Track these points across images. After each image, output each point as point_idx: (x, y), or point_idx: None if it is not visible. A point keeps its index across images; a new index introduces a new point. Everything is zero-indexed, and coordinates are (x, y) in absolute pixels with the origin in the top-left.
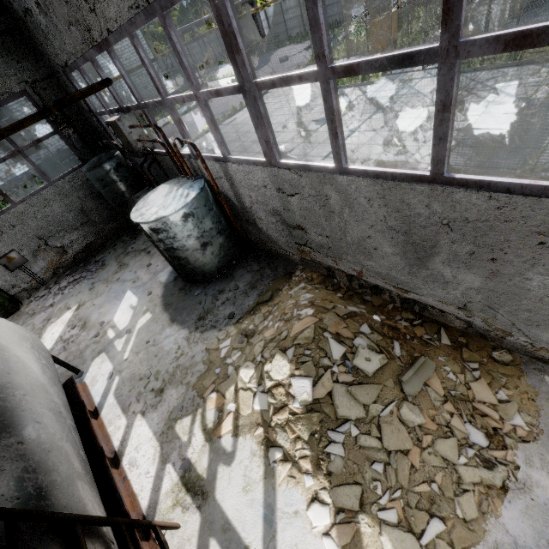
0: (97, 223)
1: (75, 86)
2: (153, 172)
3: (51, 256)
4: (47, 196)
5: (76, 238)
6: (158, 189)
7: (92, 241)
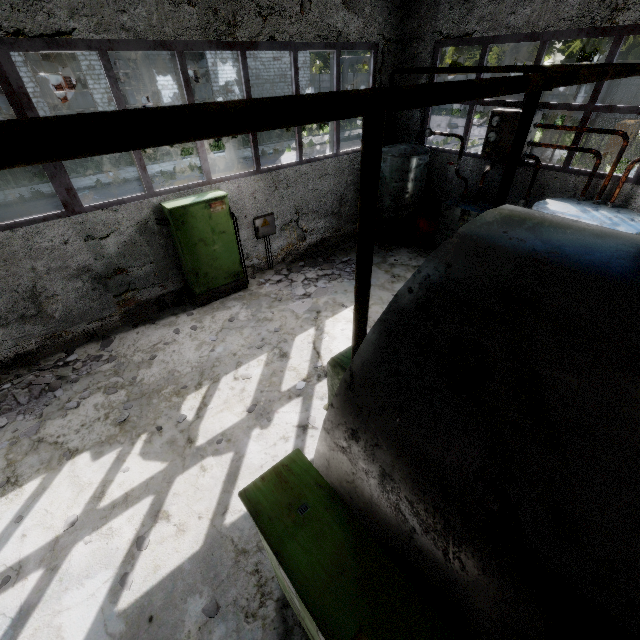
0: (342, 218)
1: (434, 62)
2: (471, 184)
3: (292, 236)
4: (328, 166)
5: (319, 227)
6: (549, 202)
7: (327, 237)
